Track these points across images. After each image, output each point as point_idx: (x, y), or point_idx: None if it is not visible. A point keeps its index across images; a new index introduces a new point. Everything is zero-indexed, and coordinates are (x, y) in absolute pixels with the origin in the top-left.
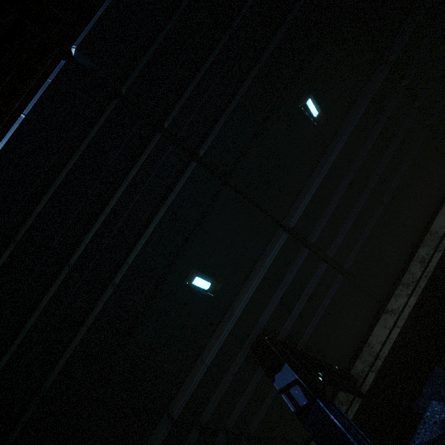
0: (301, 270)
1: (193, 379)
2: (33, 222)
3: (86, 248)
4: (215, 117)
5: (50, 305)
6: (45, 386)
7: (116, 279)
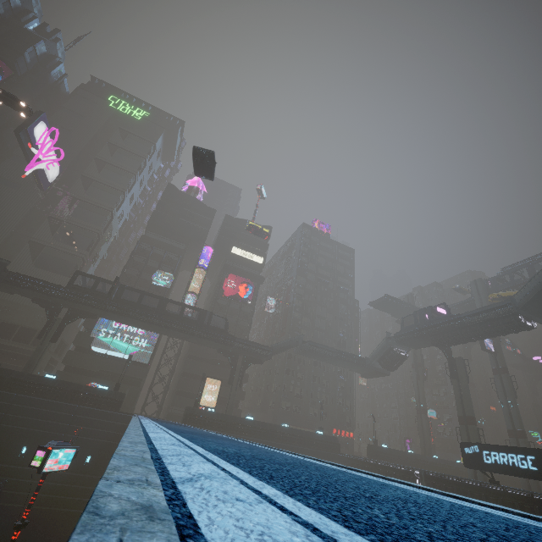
0: None
1: None
2: None
3: None
4: None
5: None
6: None
7: None
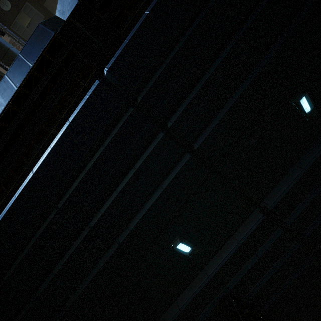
0: (273, 247)
1: (169, 316)
2: (69, 196)
3: (102, 216)
4: (211, 117)
5: (75, 252)
6: (68, 303)
7: (120, 239)
